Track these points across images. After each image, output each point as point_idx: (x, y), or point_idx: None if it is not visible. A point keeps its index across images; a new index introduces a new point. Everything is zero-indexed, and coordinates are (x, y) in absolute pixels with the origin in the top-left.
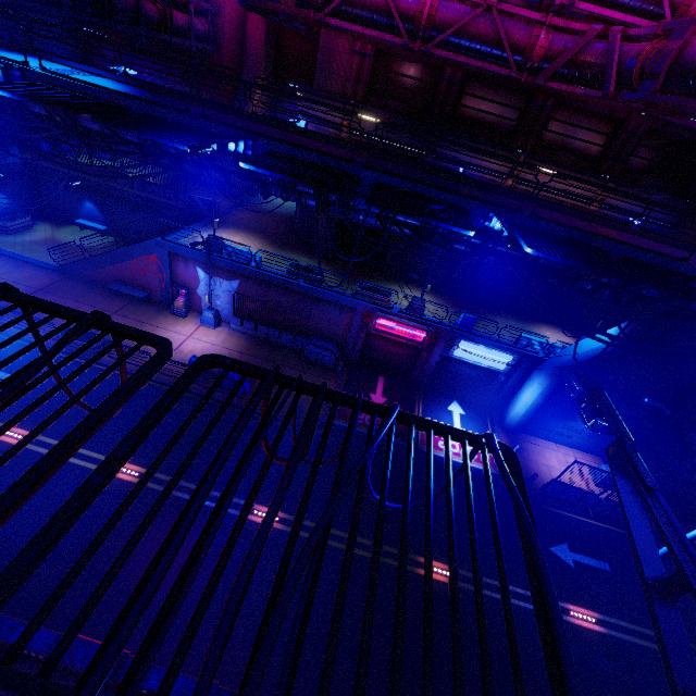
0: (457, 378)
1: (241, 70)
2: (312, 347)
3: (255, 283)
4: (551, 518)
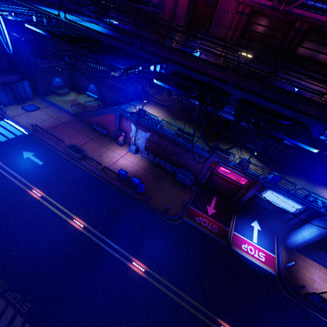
0: (260, 208)
1: (172, 23)
2: (180, 174)
3: (157, 135)
4: (309, 317)
